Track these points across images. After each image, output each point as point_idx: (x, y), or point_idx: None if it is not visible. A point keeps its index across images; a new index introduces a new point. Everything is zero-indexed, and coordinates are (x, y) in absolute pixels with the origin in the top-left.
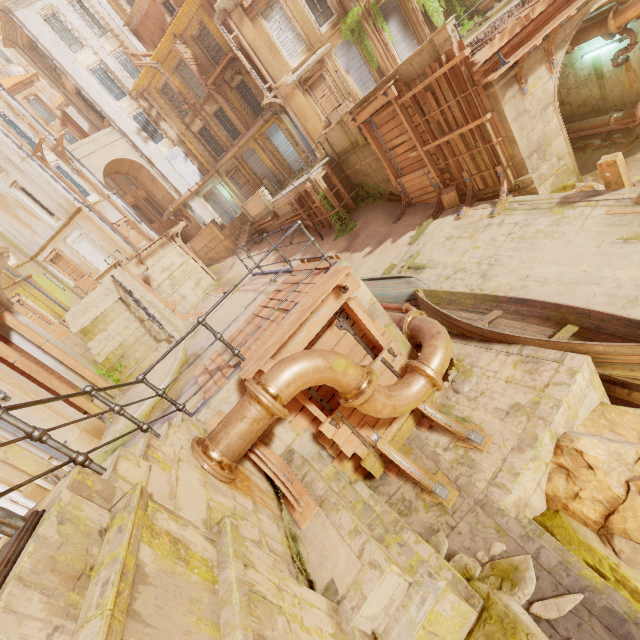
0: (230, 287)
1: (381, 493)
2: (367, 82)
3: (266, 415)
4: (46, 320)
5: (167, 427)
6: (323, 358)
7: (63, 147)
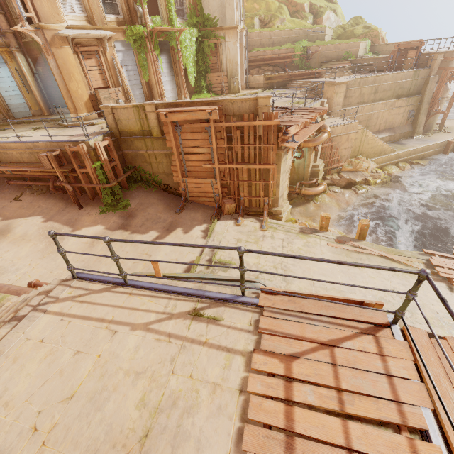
0: None
1: None
2: (136, 85)
3: None
4: None
5: None
6: None
7: None
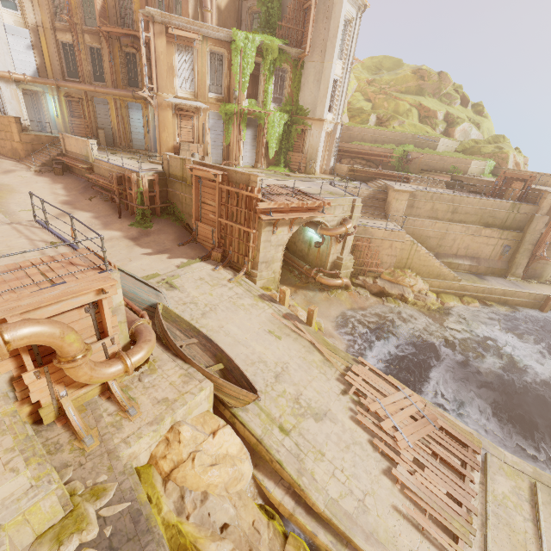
0: None
1: (41, 436)
2: (218, 146)
3: None
4: None
5: None
6: (62, 330)
7: None
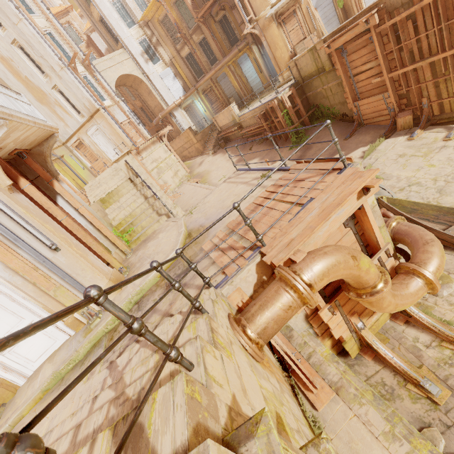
0: (200, 179)
1: (357, 372)
2: (331, 19)
3: (299, 304)
4: (72, 189)
5: (212, 305)
6: (352, 255)
7: (89, 61)
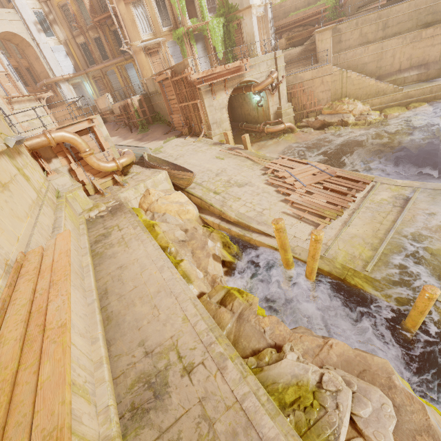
0: None
1: (89, 198)
2: None
3: (47, 140)
4: None
5: None
6: (74, 135)
7: None
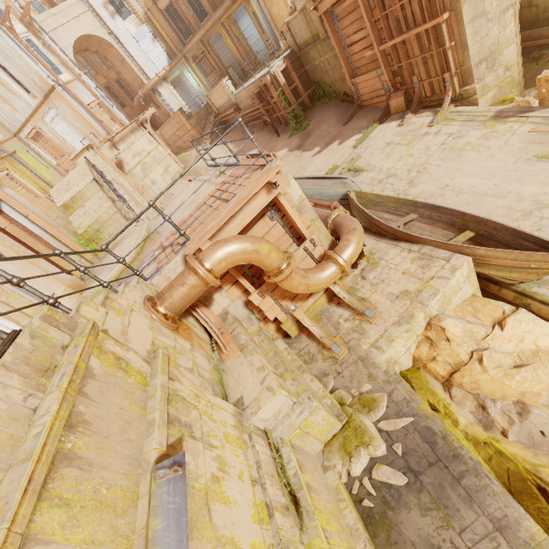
0: (194, 176)
1: (294, 348)
2: None
3: (202, 283)
4: (34, 194)
5: (124, 286)
6: (250, 242)
7: (30, 17)
